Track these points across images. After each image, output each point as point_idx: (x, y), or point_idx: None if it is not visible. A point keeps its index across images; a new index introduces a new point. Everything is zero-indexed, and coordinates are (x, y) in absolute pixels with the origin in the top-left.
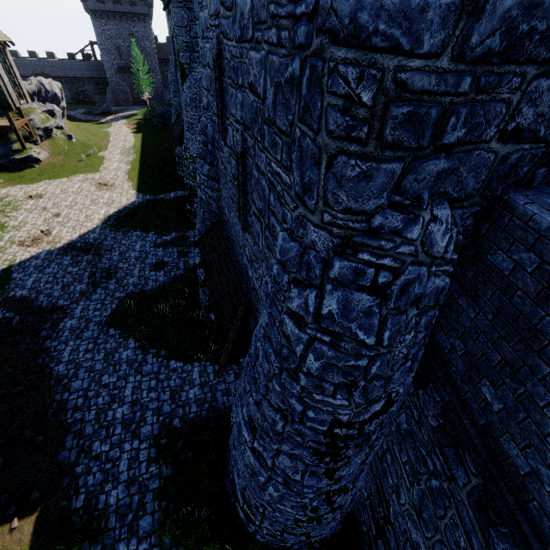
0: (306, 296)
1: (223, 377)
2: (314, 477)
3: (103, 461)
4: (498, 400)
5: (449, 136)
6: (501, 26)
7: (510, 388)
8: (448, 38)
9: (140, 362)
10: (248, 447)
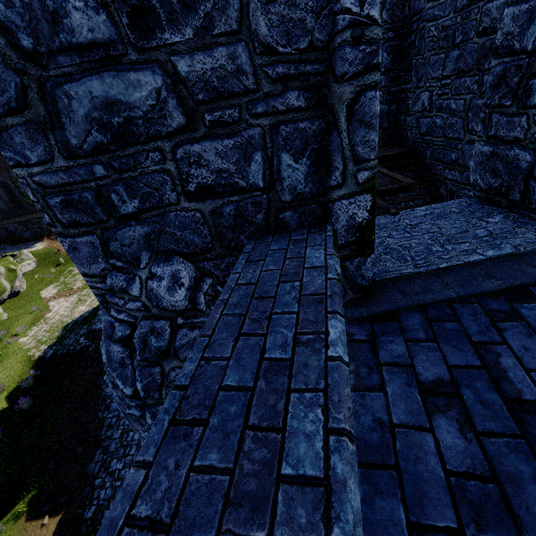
0: None
1: None
2: None
3: (115, 478)
4: None
5: (124, 208)
6: (92, 126)
7: None
8: (48, 148)
9: None
10: None
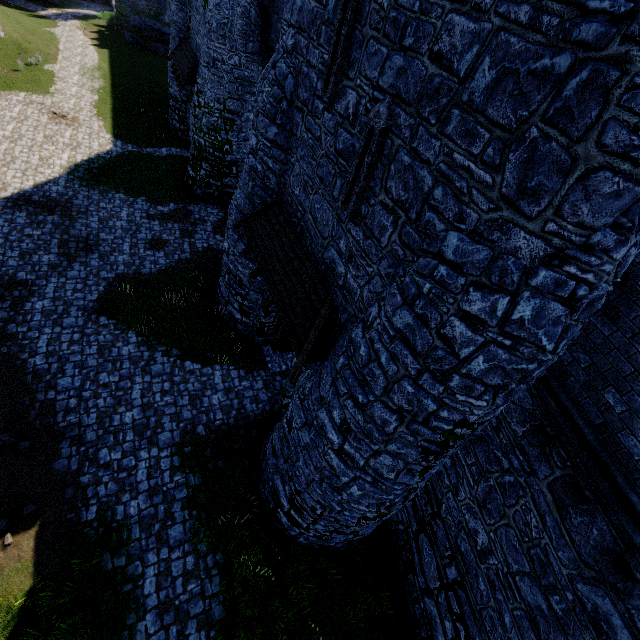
0: (493, 301)
1: (250, 383)
2: (408, 475)
3: (115, 470)
4: (622, 403)
5: None
6: None
7: (639, 393)
8: None
9: (147, 360)
10: (331, 450)
